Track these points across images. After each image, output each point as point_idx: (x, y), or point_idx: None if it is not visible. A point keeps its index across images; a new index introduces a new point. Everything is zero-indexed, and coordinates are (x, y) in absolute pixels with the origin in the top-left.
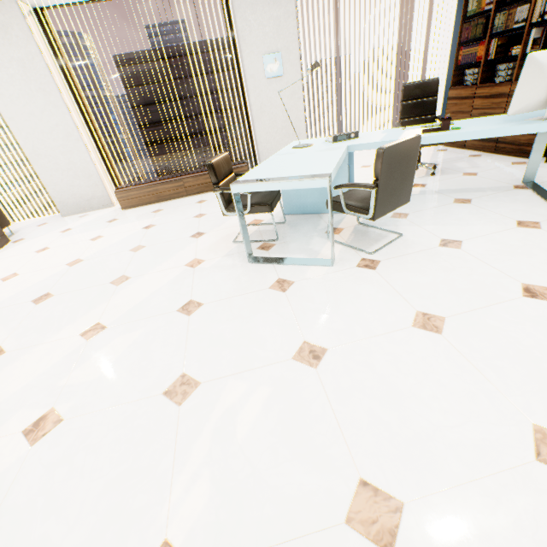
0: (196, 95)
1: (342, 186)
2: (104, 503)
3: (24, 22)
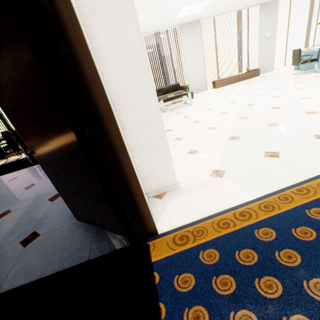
0: None
1: None
2: None
3: (199, 26)
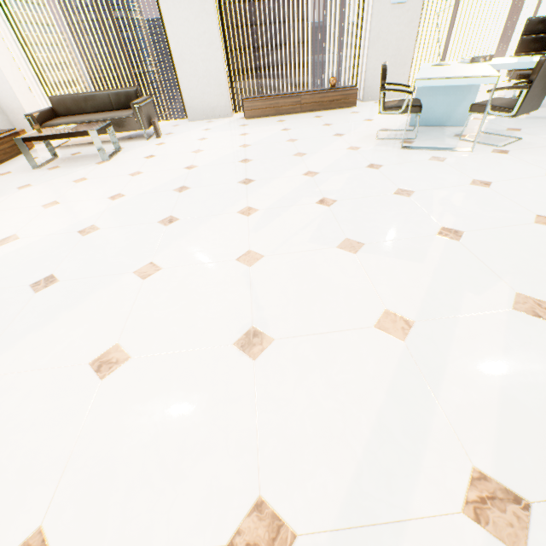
0: (237, 26)
1: (495, 89)
2: (397, 219)
3: None
